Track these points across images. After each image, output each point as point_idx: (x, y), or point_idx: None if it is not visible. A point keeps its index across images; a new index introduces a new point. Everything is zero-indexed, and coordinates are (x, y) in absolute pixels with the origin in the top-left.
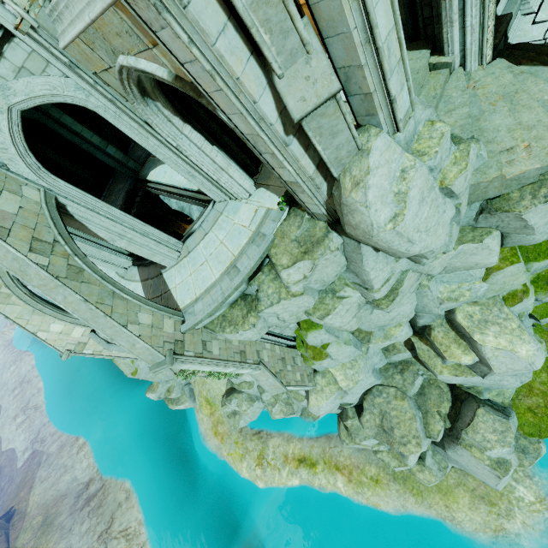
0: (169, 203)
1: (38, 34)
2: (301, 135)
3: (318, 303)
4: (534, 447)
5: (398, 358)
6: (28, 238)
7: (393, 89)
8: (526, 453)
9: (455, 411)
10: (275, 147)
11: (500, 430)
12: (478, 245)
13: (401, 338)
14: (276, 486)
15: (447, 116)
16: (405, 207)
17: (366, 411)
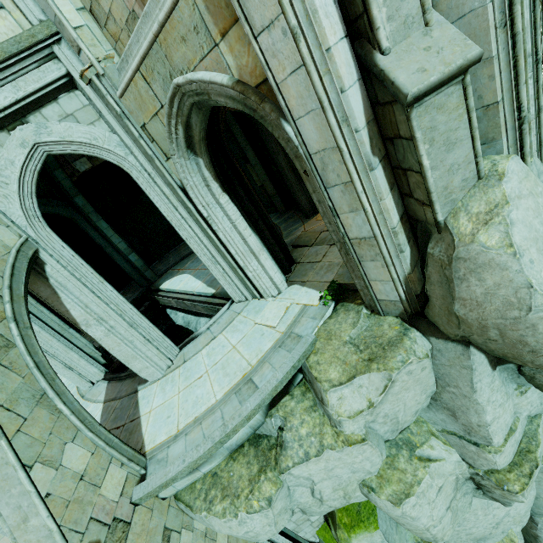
0: (174, 317)
1: (100, 82)
2: (386, 167)
3: (385, 466)
4: None
5: None
6: None
7: (526, 101)
8: None
9: None
10: (354, 169)
11: None
12: None
13: None
14: None
15: None
16: None
17: None
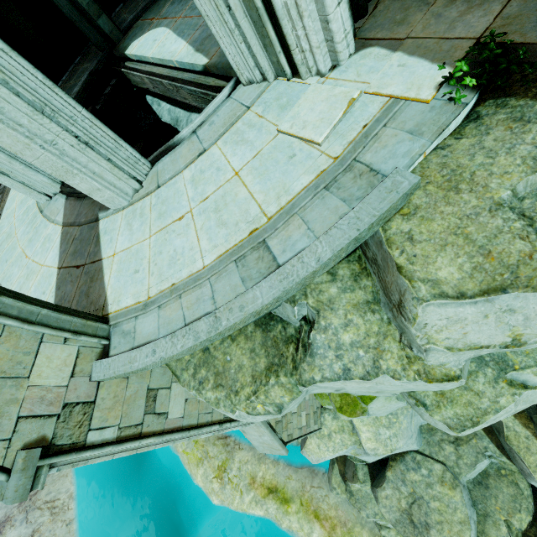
0: (158, 110)
1: None
2: None
3: None
4: None
5: None
6: None
7: None
8: None
9: (536, 531)
10: None
11: None
12: None
13: None
14: (234, 509)
15: None
16: None
17: (388, 483)
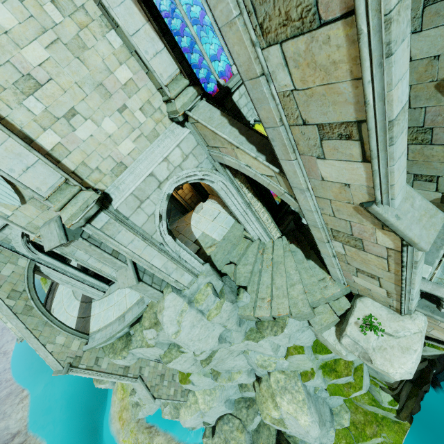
0: None
1: None
2: None
3: (167, 352)
4: None
5: (248, 395)
6: (9, 290)
7: (173, 279)
8: None
9: None
10: None
11: None
12: (256, 343)
13: (243, 381)
14: None
15: (243, 267)
16: (181, 329)
17: (216, 434)
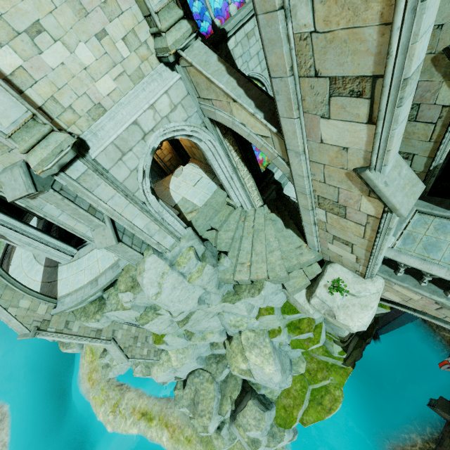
0: None
1: None
2: None
3: (143, 314)
4: (281, 434)
5: (218, 352)
6: None
7: (155, 241)
8: (274, 437)
9: (240, 398)
10: None
11: (258, 418)
12: (232, 305)
13: (215, 340)
14: (121, 432)
15: (224, 233)
16: (162, 291)
17: (187, 386)
